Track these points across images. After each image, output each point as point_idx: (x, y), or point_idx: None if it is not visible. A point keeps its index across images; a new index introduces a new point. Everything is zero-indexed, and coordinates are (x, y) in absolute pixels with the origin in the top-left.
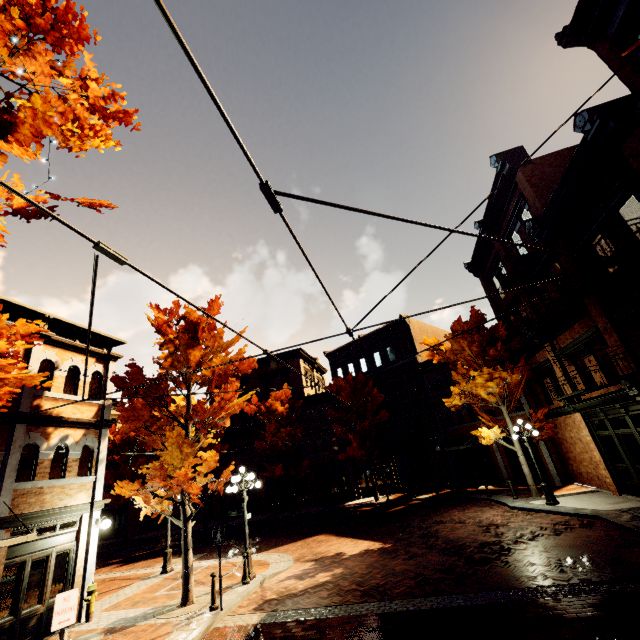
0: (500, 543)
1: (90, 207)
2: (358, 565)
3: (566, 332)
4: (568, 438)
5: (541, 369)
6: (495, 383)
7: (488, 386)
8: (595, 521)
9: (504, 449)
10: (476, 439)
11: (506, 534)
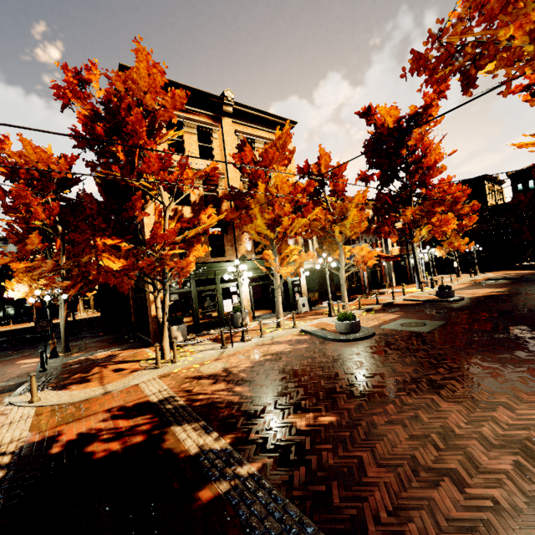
0: None
1: None
2: (525, 273)
3: None
4: None
5: None
6: None
7: None
8: None
9: None
10: None
11: None
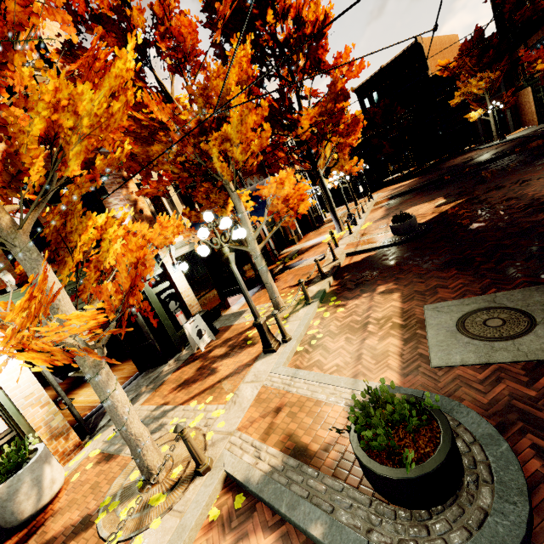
0: (472, 159)
1: None
2: (412, 183)
3: (534, 36)
4: (523, 103)
5: (517, 61)
6: (483, 82)
7: (479, 85)
8: (517, 140)
9: (484, 121)
10: (466, 120)
11: (475, 156)
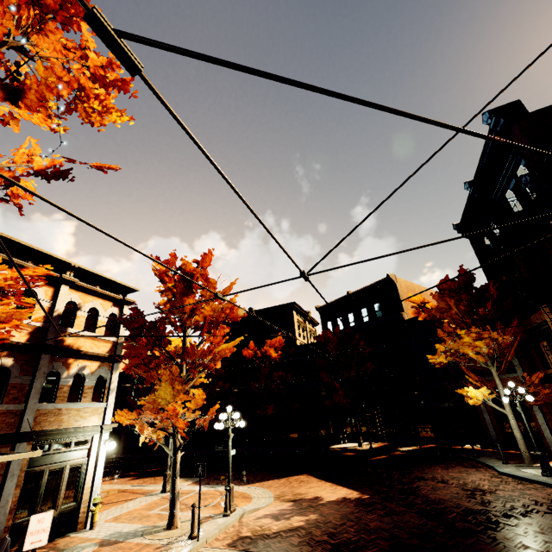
0: (486, 513)
1: (99, 169)
2: (333, 514)
3: None
4: None
5: (537, 331)
6: (484, 343)
7: (476, 346)
8: None
9: (493, 410)
10: (462, 397)
11: (494, 503)
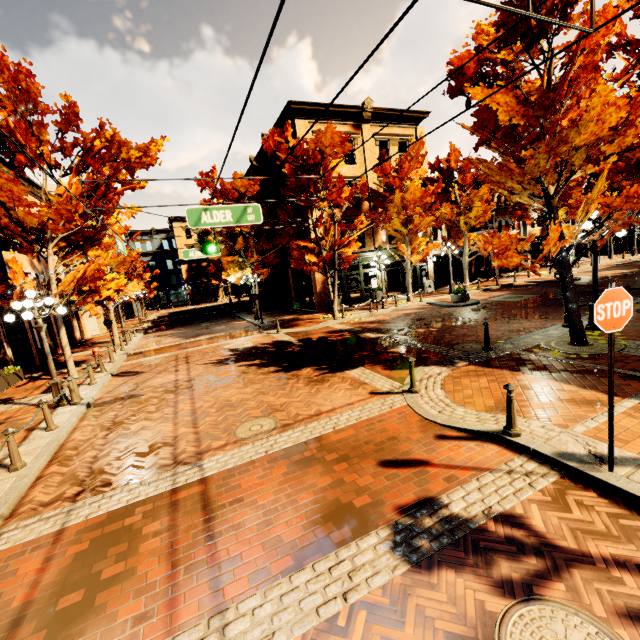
0: None
1: None
2: None
3: None
4: None
5: None
6: None
7: None
8: None
9: None
10: None
11: None
